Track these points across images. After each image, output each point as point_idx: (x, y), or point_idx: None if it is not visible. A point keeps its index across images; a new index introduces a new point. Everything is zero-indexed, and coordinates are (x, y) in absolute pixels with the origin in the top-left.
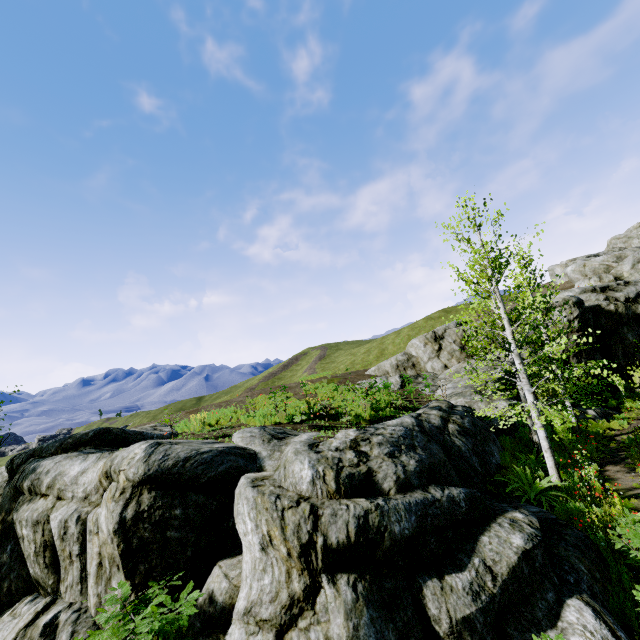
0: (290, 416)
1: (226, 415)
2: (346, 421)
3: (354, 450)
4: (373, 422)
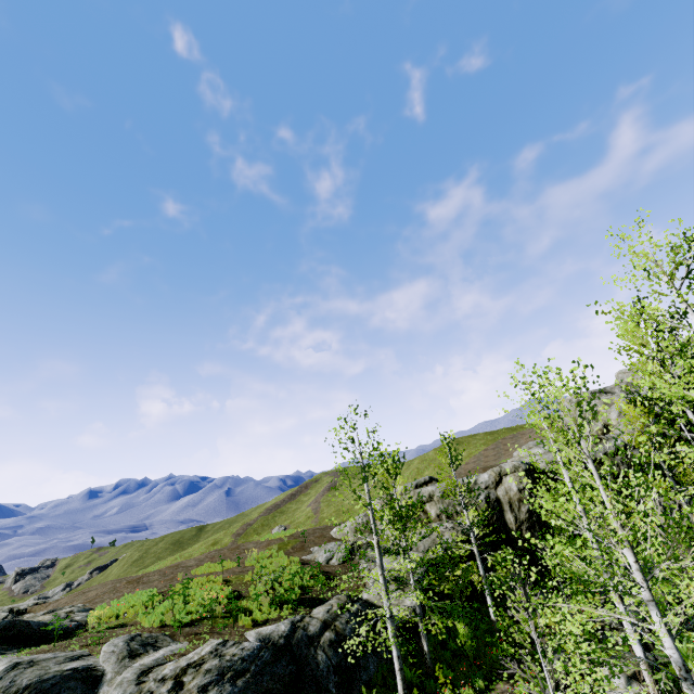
0: (182, 615)
1: (141, 601)
2: (223, 627)
3: (176, 680)
4: (256, 626)
